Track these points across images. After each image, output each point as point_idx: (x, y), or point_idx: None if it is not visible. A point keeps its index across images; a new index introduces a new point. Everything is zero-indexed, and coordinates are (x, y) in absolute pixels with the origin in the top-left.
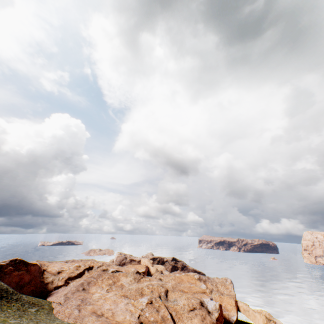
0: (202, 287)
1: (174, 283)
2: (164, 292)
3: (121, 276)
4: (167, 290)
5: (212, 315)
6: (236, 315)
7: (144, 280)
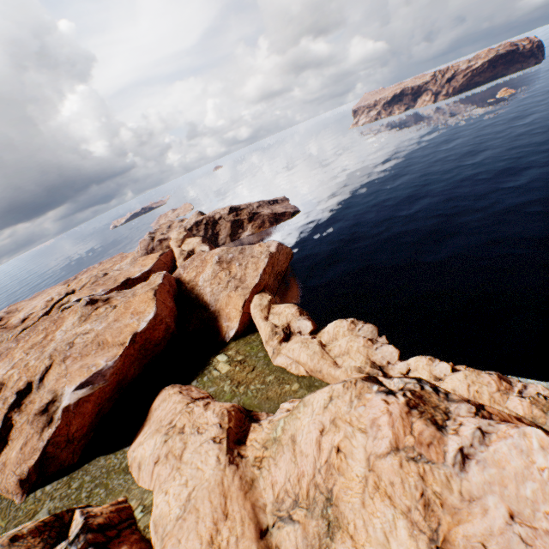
0: (142, 324)
1: (106, 325)
2: (42, 374)
3: (70, 316)
4: (50, 367)
5: (50, 429)
6: (236, 328)
7: (94, 316)
